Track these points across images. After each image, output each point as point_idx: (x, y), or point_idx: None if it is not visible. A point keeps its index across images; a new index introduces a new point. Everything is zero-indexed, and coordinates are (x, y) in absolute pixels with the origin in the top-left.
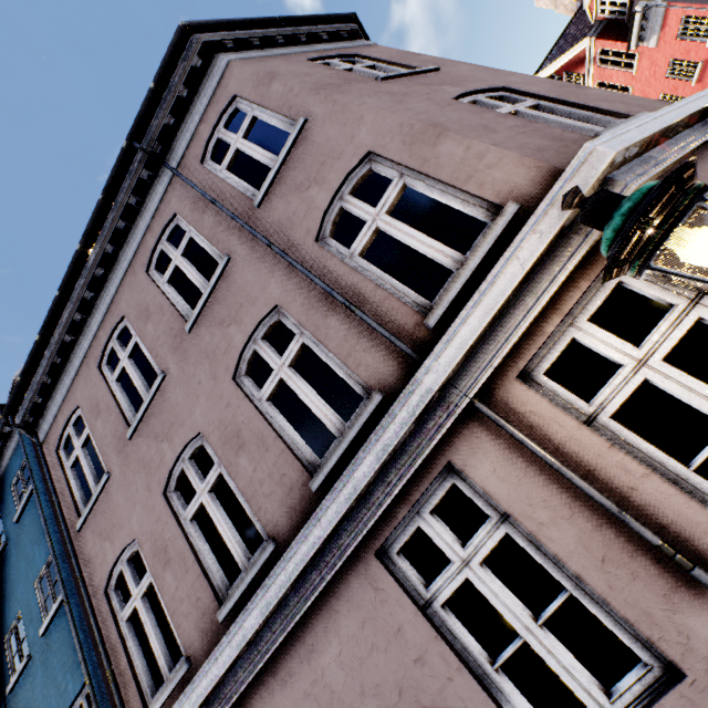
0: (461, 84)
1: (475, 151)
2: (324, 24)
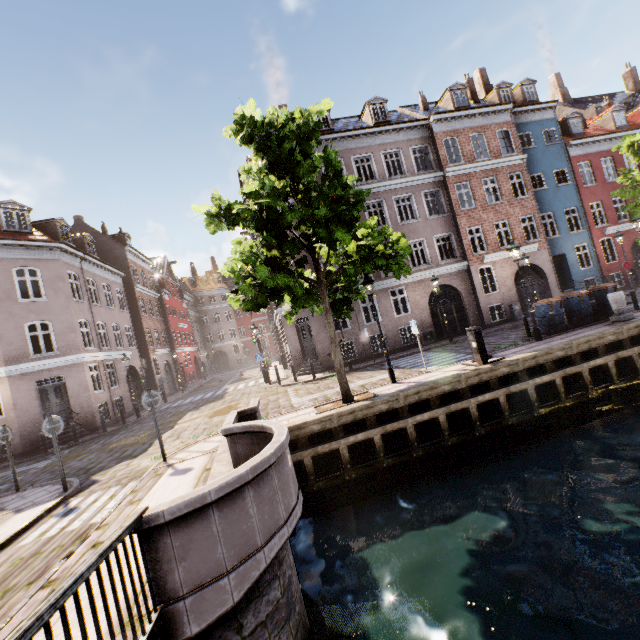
0: (41, 315)
1: (0, 350)
2: (46, 242)
